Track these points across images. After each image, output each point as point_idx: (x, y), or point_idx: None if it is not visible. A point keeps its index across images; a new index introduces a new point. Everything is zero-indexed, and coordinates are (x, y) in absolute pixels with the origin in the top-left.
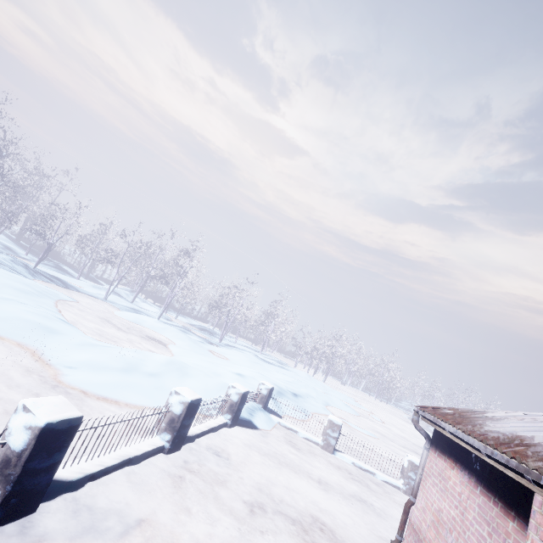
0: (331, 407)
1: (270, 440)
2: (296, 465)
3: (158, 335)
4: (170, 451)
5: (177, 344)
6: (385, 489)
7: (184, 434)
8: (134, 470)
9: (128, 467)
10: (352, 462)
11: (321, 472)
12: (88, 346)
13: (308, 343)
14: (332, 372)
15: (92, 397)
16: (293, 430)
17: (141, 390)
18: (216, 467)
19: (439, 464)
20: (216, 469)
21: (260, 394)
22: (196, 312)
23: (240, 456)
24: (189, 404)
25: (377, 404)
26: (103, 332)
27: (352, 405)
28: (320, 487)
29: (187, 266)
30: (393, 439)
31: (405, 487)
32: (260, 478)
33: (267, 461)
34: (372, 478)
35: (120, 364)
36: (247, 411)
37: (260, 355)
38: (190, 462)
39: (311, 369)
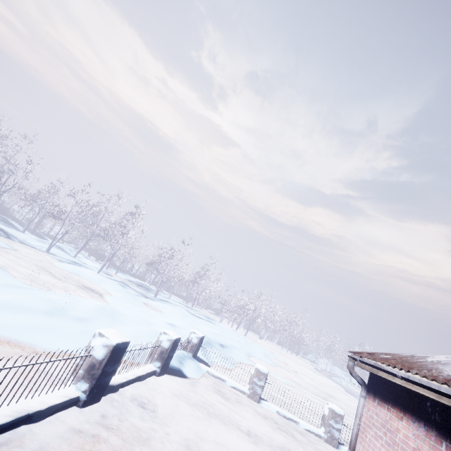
0: (253, 358)
1: (199, 389)
2: (225, 416)
3: (95, 286)
4: (85, 404)
5: (113, 295)
6: (308, 438)
7: (105, 383)
8: (32, 430)
9: (25, 425)
10: (277, 411)
11: (250, 422)
12: (13, 287)
13: (233, 301)
14: (251, 327)
15: (2, 340)
16: (221, 379)
17: (64, 334)
18: (140, 421)
19: (380, 414)
20: (140, 424)
21: (190, 343)
22: (135, 271)
23: (167, 408)
24: (114, 347)
25: (289, 356)
26: (38, 279)
27: (270, 356)
28: (249, 440)
29: (130, 228)
30: (306, 388)
31: (326, 435)
32: (189, 432)
33: (196, 412)
34: (295, 427)
35: (46, 307)
36: (177, 359)
37: (191, 310)
38: (109, 417)
39: (234, 324)
